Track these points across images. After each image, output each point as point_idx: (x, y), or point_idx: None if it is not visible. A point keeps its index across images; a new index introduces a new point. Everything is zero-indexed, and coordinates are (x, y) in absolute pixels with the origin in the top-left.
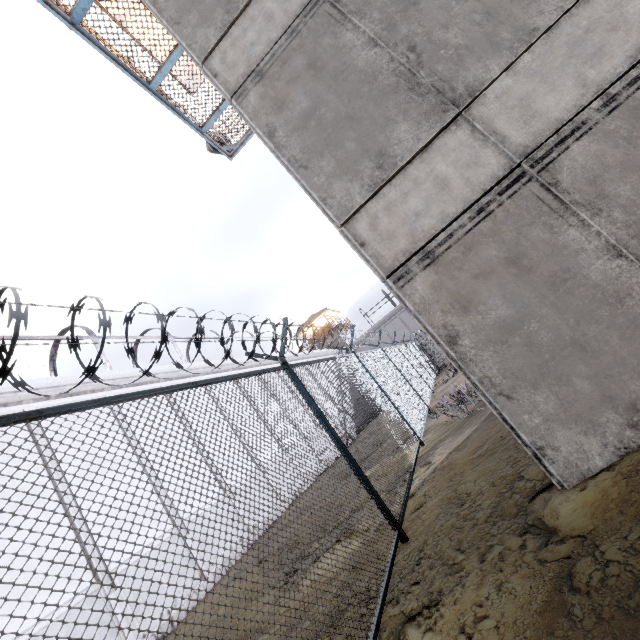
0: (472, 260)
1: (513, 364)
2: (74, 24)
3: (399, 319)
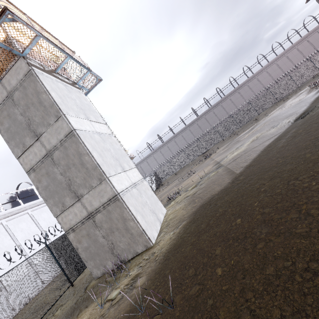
0: (81, 233)
1: (87, 255)
2: None
3: (153, 157)
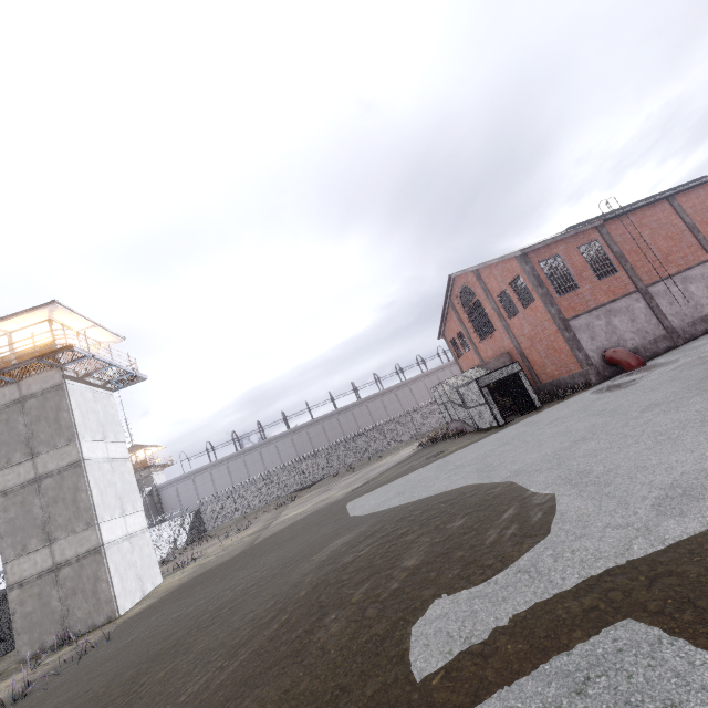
0: (31, 590)
1: (25, 625)
2: None
3: (210, 474)
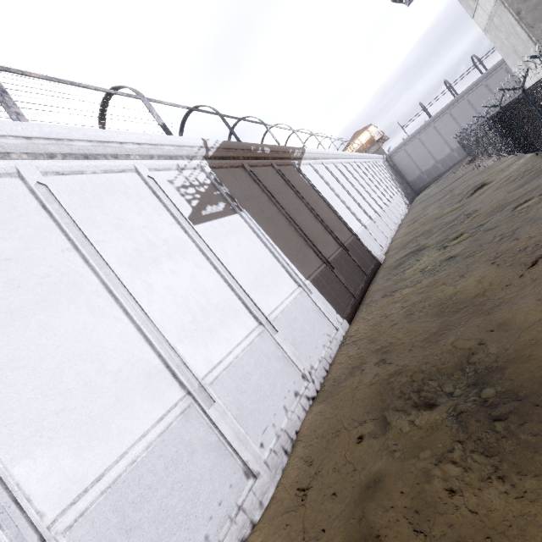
0: None
1: None
2: None
3: (433, 127)
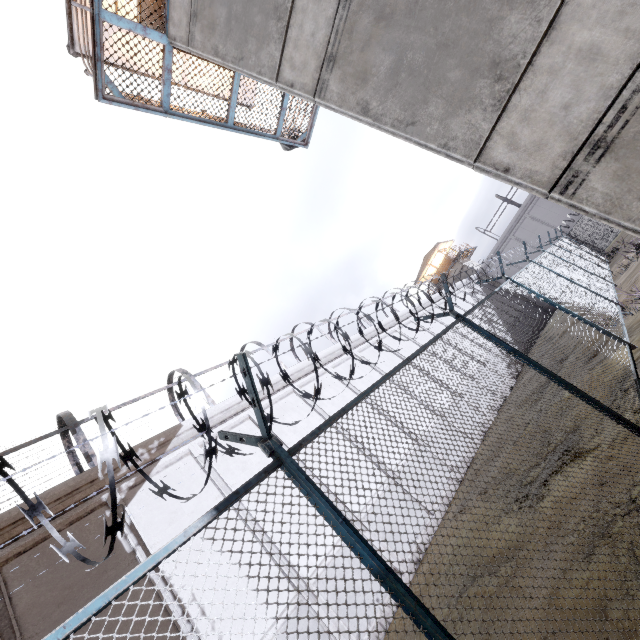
0: None
1: None
2: (166, 112)
3: (529, 219)
